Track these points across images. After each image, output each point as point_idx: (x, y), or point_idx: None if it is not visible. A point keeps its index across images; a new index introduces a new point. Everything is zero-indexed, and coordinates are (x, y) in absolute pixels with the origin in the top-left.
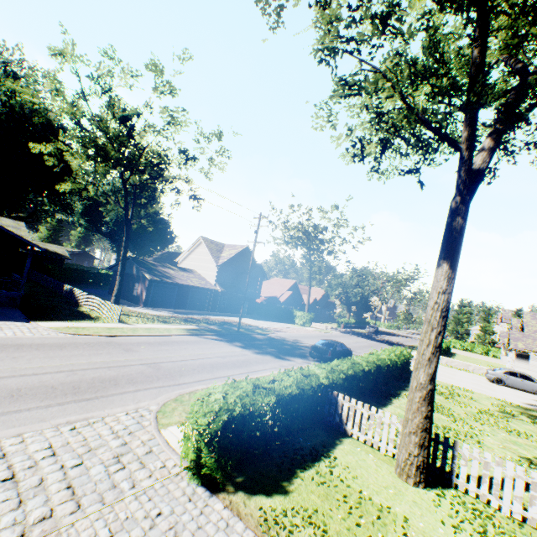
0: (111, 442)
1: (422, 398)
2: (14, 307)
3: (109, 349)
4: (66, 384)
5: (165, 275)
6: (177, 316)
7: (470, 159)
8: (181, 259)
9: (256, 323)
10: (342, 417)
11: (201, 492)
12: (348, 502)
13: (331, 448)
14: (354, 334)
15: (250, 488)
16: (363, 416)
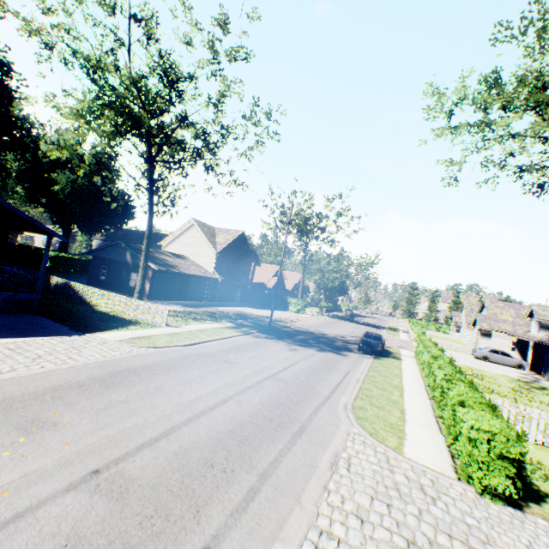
0: (396, 478)
1: None
2: (31, 313)
3: (213, 363)
4: (256, 417)
5: (167, 264)
6: (194, 311)
7: None
8: (166, 243)
9: (262, 313)
10: None
11: (515, 512)
12: None
13: None
14: (340, 318)
15: (528, 498)
16: (510, 413)
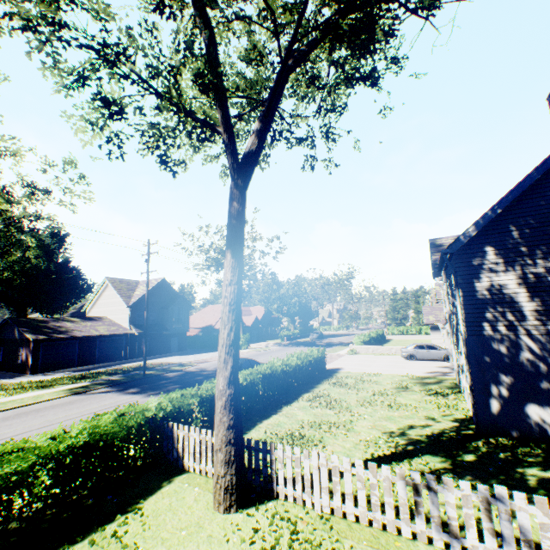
0: None
1: (223, 406)
2: None
3: None
4: None
5: (58, 330)
6: (73, 375)
7: (231, 142)
8: (89, 308)
9: (182, 359)
10: (179, 450)
11: None
12: None
13: (148, 496)
14: (295, 344)
15: None
16: (197, 443)
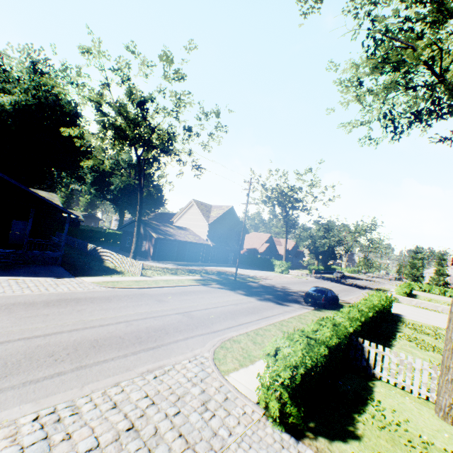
0: (191, 390)
1: None
2: (57, 265)
3: (145, 300)
4: (129, 334)
5: (167, 233)
6: (181, 268)
7: None
8: (176, 219)
9: (244, 272)
10: (369, 361)
11: (288, 439)
12: (415, 447)
13: (370, 391)
14: (325, 279)
15: (325, 434)
16: (392, 361)
